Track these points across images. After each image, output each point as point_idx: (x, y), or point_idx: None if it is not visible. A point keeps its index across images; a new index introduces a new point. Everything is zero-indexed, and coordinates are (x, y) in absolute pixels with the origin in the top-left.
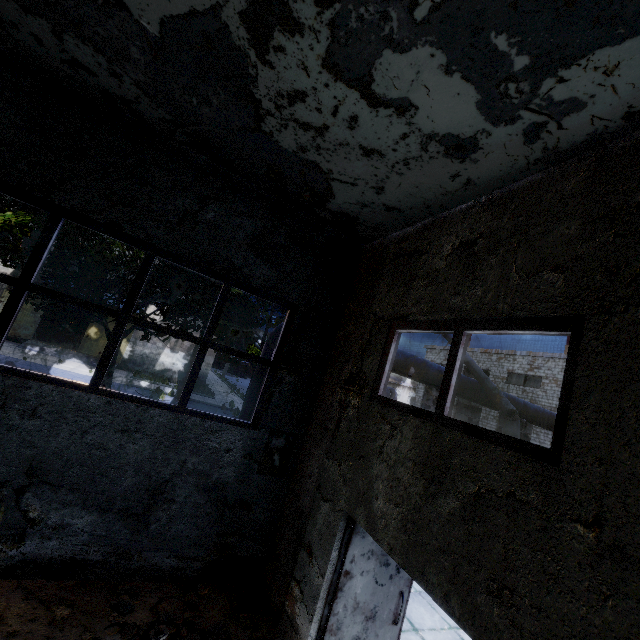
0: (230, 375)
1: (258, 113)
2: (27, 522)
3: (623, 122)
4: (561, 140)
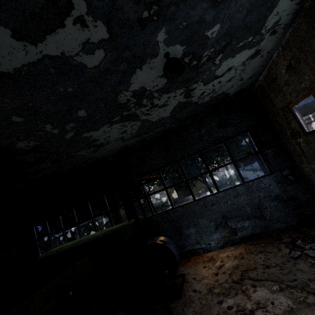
0: (246, 166)
1: (196, 103)
2: (234, 229)
3: (299, 4)
4: (285, 23)
